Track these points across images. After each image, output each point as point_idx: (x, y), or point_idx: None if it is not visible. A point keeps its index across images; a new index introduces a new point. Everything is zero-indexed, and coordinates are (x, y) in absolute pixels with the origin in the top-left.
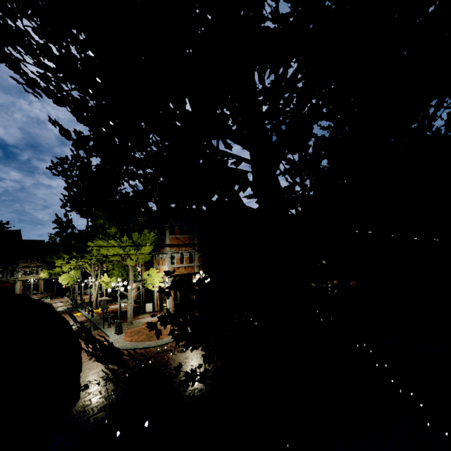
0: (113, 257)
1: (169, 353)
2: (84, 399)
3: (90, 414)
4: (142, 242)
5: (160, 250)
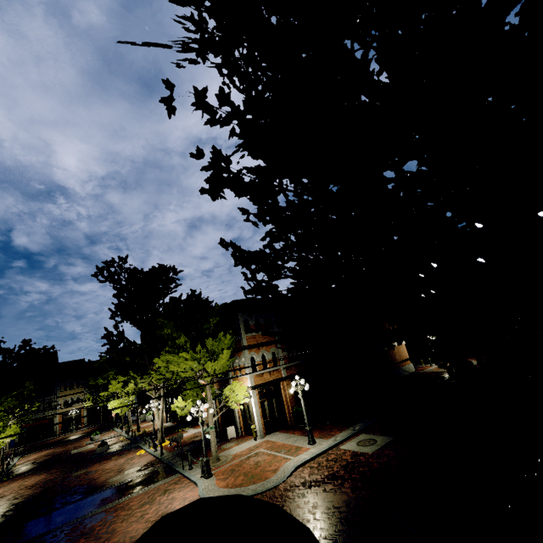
0: (184, 373)
1: (287, 501)
2: None
3: None
4: (217, 348)
5: (235, 354)
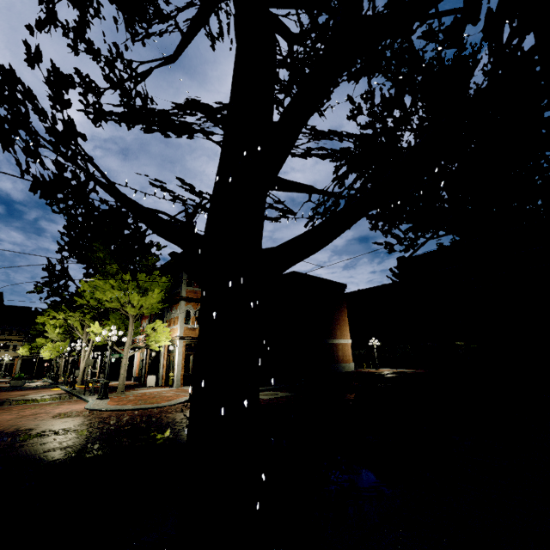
0: (110, 303)
1: (164, 413)
2: (29, 444)
3: (31, 453)
4: (150, 287)
5: (173, 306)
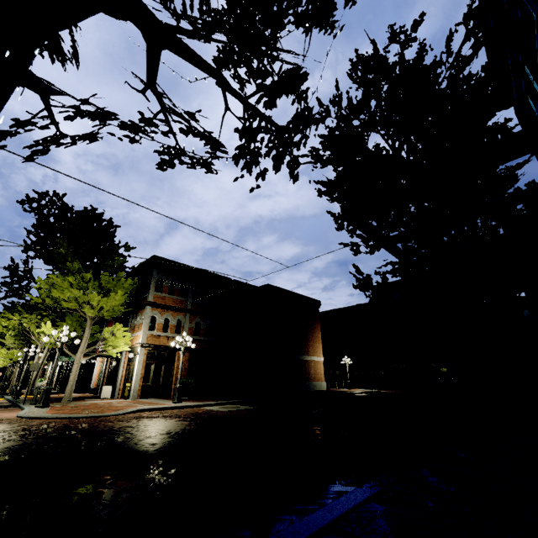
0: (67, 303)
1: (104, 421)
2: None
3: None
4: (114, 288)
5: (139, 312)
